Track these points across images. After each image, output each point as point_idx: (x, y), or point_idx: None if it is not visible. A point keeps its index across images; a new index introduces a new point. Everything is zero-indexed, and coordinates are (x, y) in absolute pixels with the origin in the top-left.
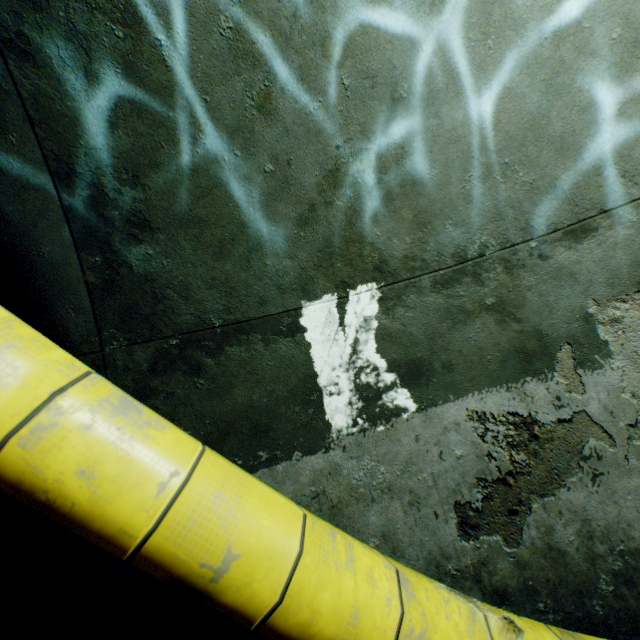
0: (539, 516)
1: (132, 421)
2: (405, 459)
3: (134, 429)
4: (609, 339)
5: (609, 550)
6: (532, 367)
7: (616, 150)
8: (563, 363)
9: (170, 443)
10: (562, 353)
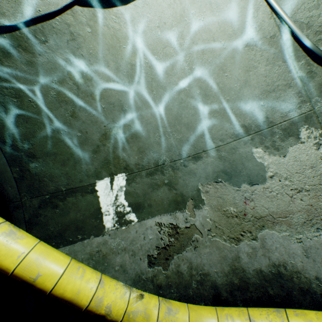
0: (176, 260)
1: (12, 237)
2: (132, 239)
3: (12, 240)
4: (205, 198)
5: (197, 273)
6: (179, 207)
7: (206, 129)
8: (189, 206)
9: (24, 243)
10: (189, 202)
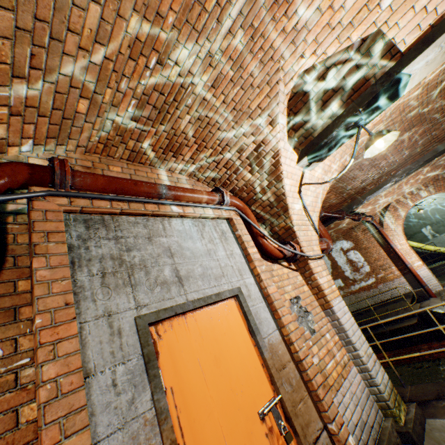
0: None
1: (412, 242)
2: (439, 240)
3: (412, 242)
4: None
5: None
6: None
7: None
8: None
9: (414, 243)
10: None
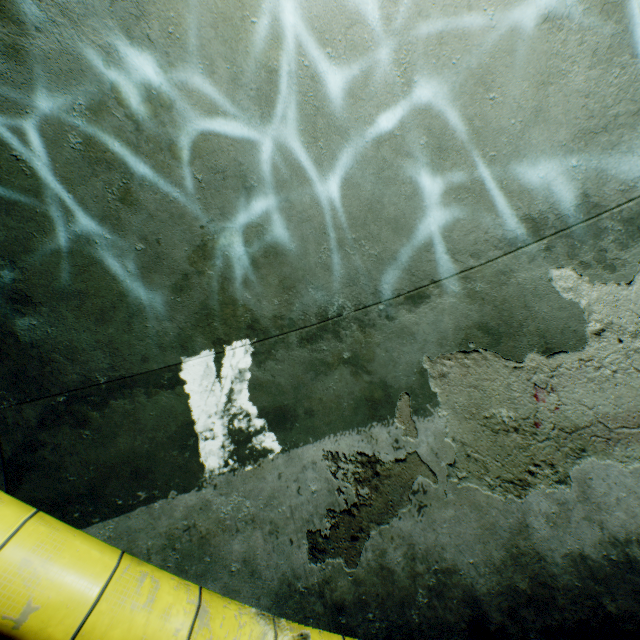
0: (376, 541)
1: None
2: (269, 494)
3: None
4: (438, 391)
5: (427, 569)
6: (378, 413)
7: (439, 231)
8: (402, 410)
9: None
10: (402, 402)
